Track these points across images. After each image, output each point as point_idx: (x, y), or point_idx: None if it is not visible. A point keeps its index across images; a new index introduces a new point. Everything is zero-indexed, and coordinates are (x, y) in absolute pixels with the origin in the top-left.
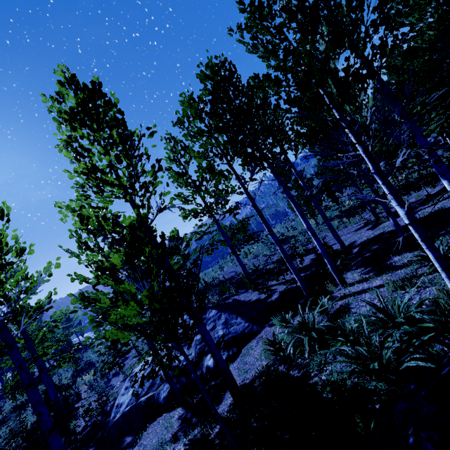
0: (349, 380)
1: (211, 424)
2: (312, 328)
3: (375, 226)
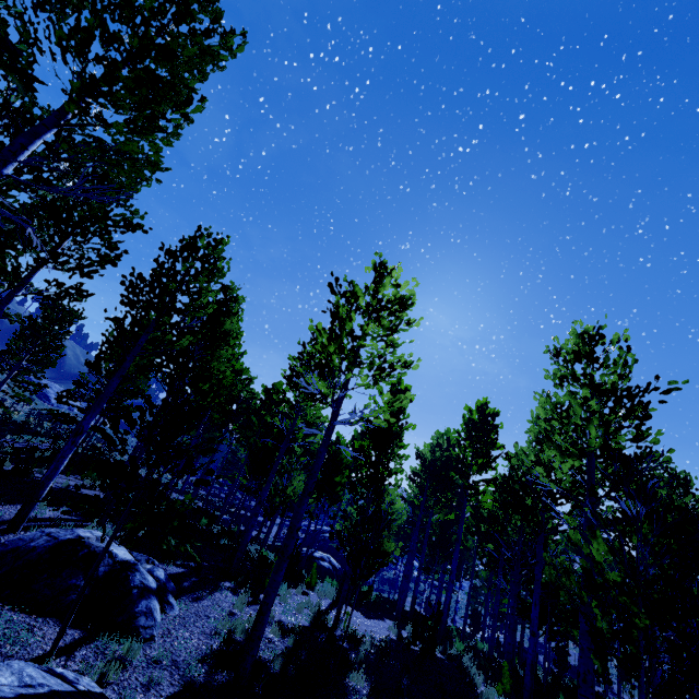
0: None
1: None
2: None
3: None
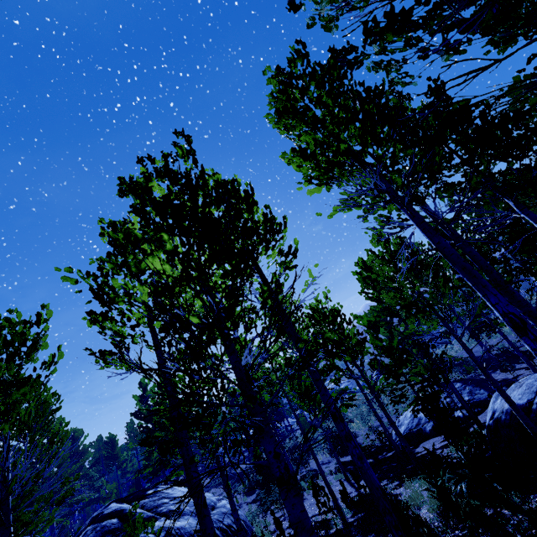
0: None
1: None
2: None
3: None
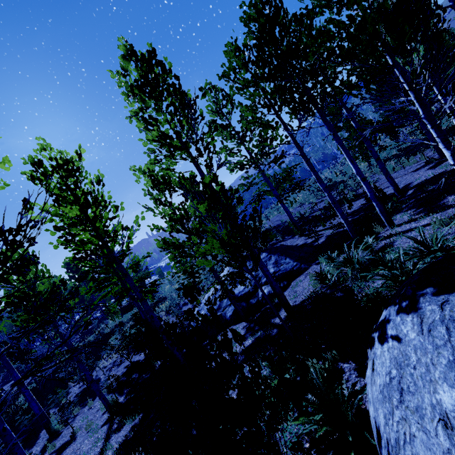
0: (380, 288)
1: (270, 329)
2: (356, 261)
3: (437, 165)
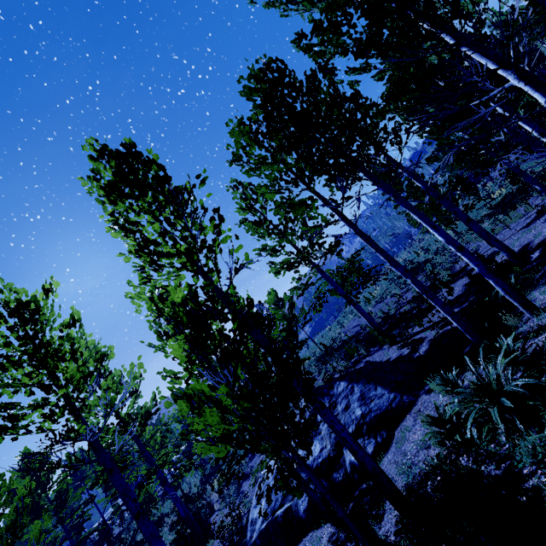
0: None
1: None
2: (499, 390)
3: None
